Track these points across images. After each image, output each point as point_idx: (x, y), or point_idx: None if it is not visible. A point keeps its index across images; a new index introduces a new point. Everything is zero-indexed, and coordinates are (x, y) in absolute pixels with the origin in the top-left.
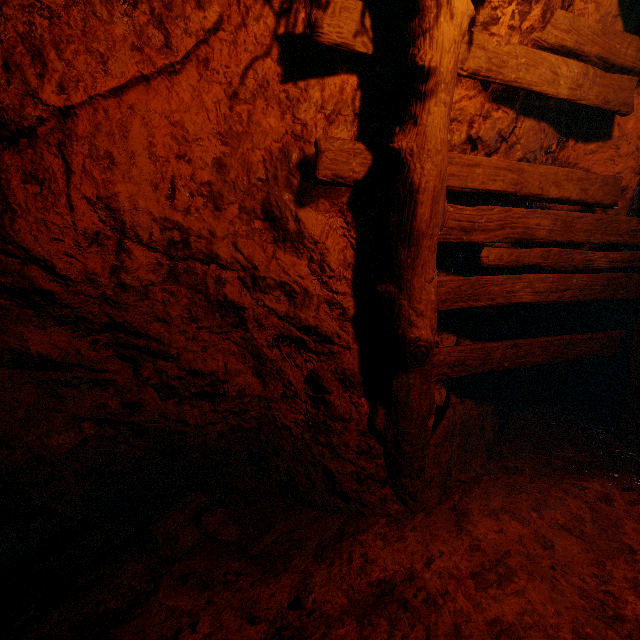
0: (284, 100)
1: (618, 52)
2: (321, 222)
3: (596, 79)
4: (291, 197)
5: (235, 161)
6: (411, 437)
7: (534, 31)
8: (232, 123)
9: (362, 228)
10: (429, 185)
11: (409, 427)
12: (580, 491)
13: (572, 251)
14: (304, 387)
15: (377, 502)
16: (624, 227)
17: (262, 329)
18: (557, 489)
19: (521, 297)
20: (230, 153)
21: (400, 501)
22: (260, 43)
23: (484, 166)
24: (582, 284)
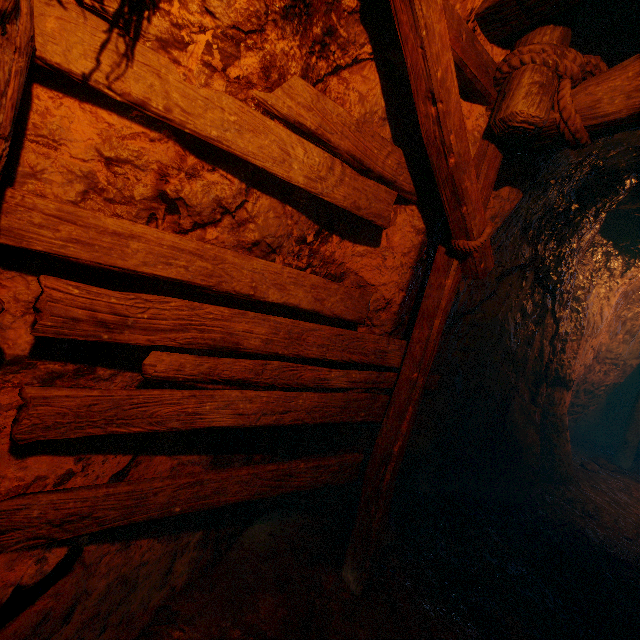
0: None
1: (376, 157)
2: None
3: (345, 178)
4: None
5: None
6: None
7: (254, 87)
8: None
9: None
10: None
11: None
12: None
13: (301, 367)
14: None
15: None
16: (371, 346)
17: None
18: None
19: (214, 420)
20: None
21: None
22: None
23: (150, 241)
24: (312, 405)
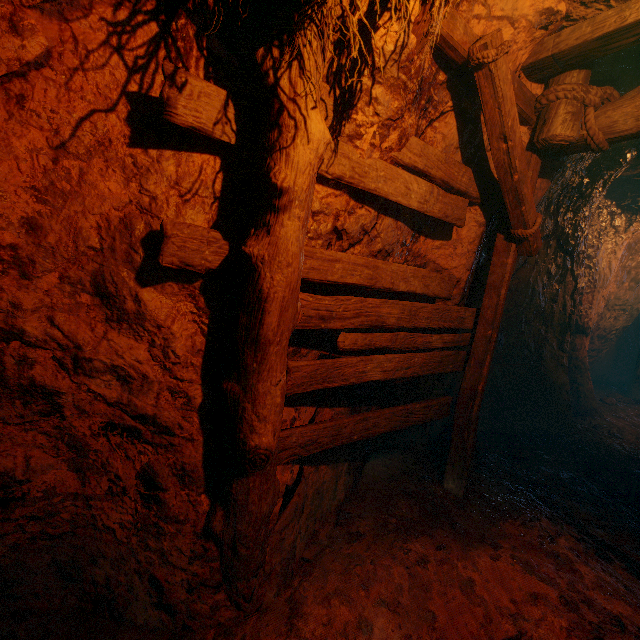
0: (130, 165)
1: (456, 178)
2: (167, 305)
3: (439, 197)
4: (131, 274)
5: (57, 223)
6: (248, 540)
7: (392, 151)
8: (56, 178)
9: (216, 313)
10: (278, 295)
11: (247, 530)
12: (405, 555)
13: (416, 335)
14: (135, 483)
15: (208, 611)
16: (455, 315)
17: (85, 416)
18: (387, 555)
19: (372, 376)
20: (50, 213)
21: (234, 605)
22: (103, 94)
23: (344, 262)
24: (422, 362)
